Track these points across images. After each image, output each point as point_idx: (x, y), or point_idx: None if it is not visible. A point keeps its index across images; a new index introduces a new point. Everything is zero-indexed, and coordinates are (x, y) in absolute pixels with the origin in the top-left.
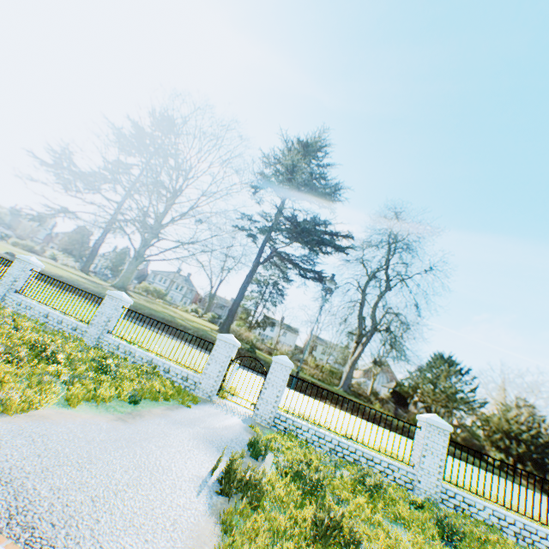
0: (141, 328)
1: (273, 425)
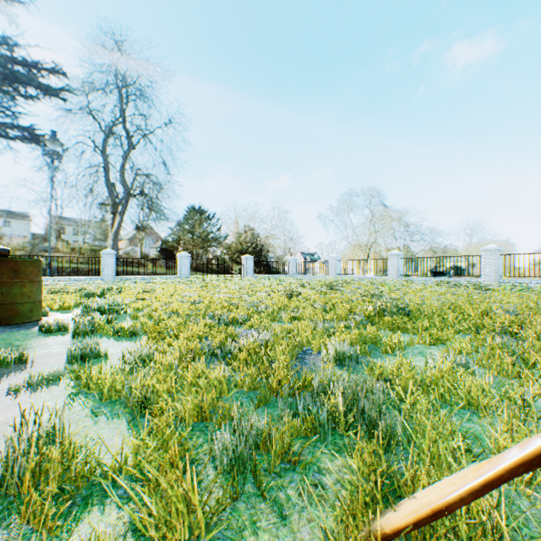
0: None
1: None
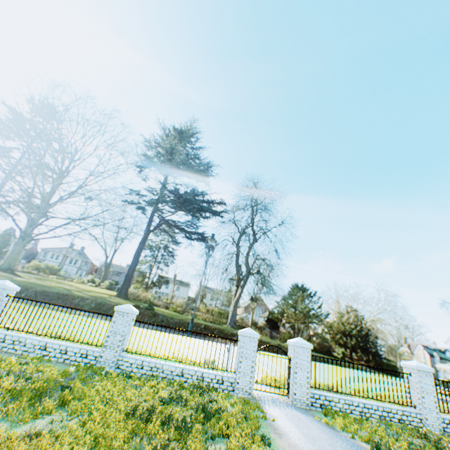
0: (67, 314)
1: (310, 405)
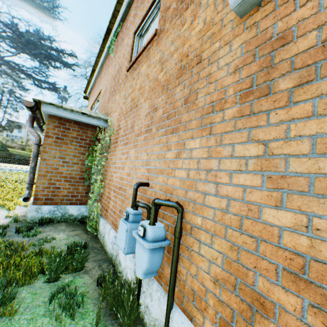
0: None
1: None
